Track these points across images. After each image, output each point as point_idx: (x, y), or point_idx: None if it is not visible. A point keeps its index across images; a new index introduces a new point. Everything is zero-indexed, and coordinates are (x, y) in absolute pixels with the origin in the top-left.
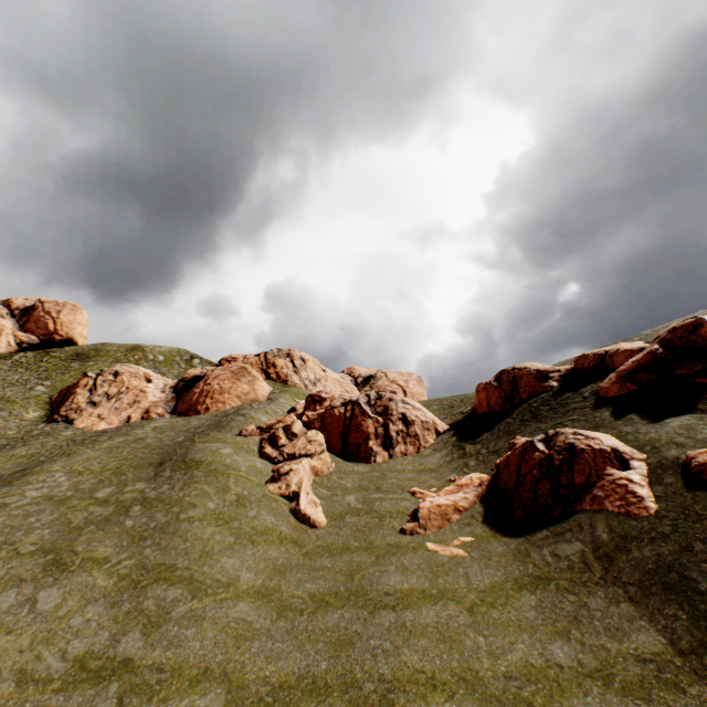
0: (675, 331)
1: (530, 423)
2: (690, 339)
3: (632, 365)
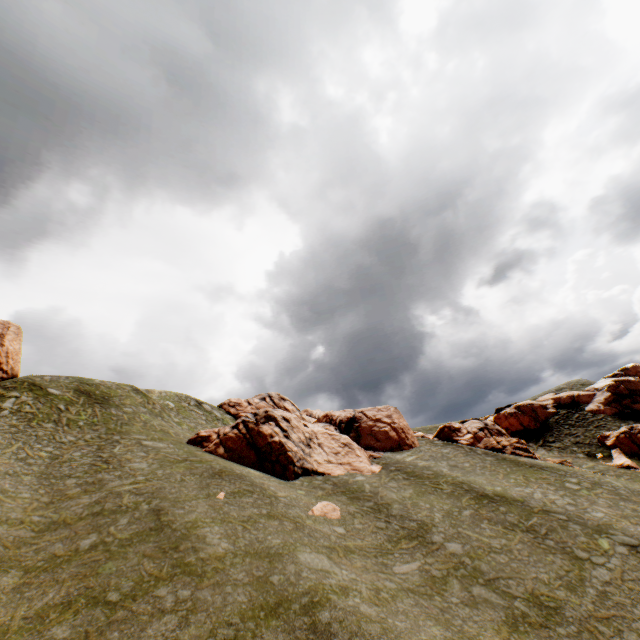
0: (609, 387)
1: (576, 428)
2: (616, 390)
3: (606, 400)
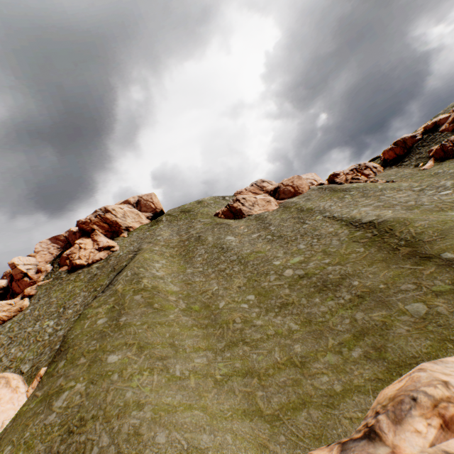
0: None
1: (424, 148)
2: None
3: (452, 119)
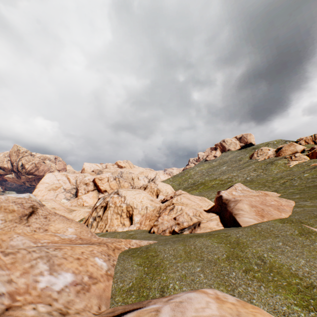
0: None
1: None
2: None
3: None
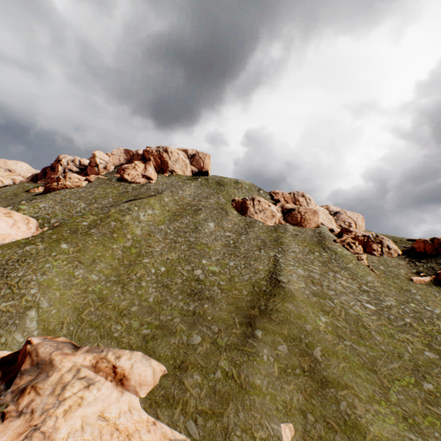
0: None
1: None
2: None
3: None
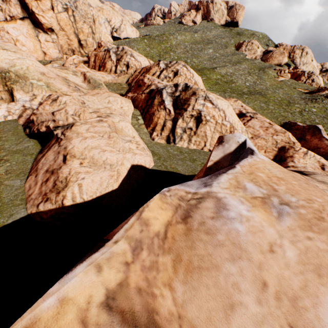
0: None
1: None
2: None
3: None
